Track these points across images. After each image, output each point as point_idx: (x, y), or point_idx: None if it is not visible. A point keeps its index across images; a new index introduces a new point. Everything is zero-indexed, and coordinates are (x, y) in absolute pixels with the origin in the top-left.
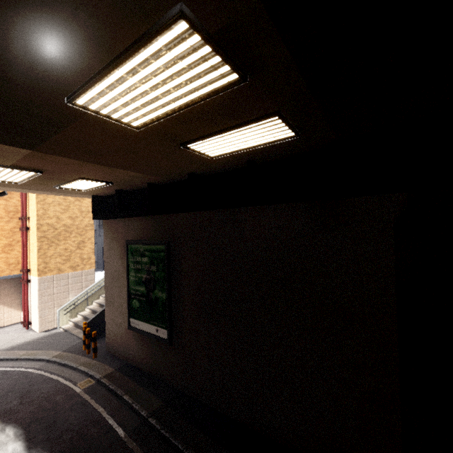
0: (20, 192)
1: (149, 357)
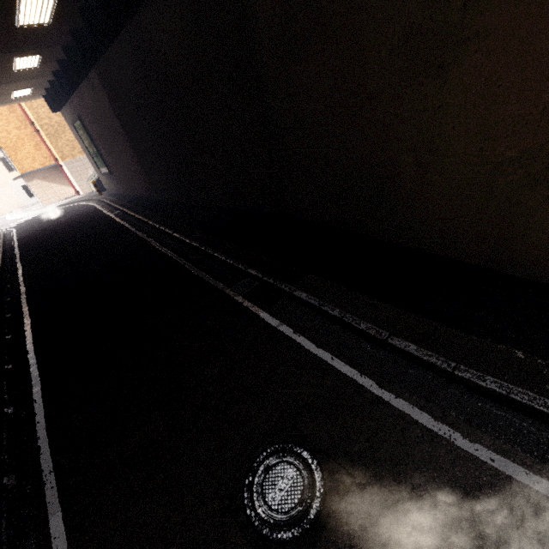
0: (17, 104)
1: (114, 186)
